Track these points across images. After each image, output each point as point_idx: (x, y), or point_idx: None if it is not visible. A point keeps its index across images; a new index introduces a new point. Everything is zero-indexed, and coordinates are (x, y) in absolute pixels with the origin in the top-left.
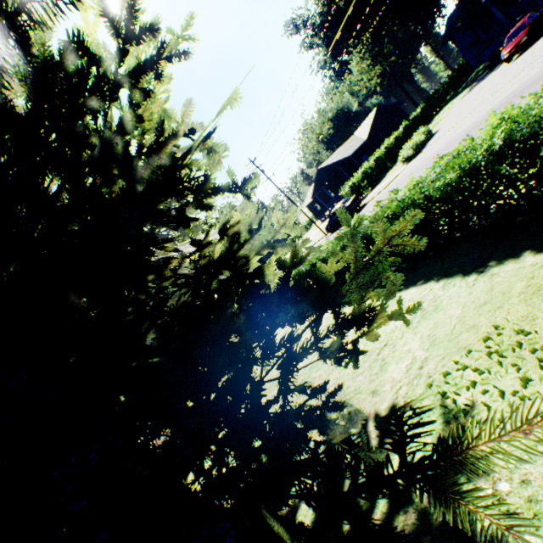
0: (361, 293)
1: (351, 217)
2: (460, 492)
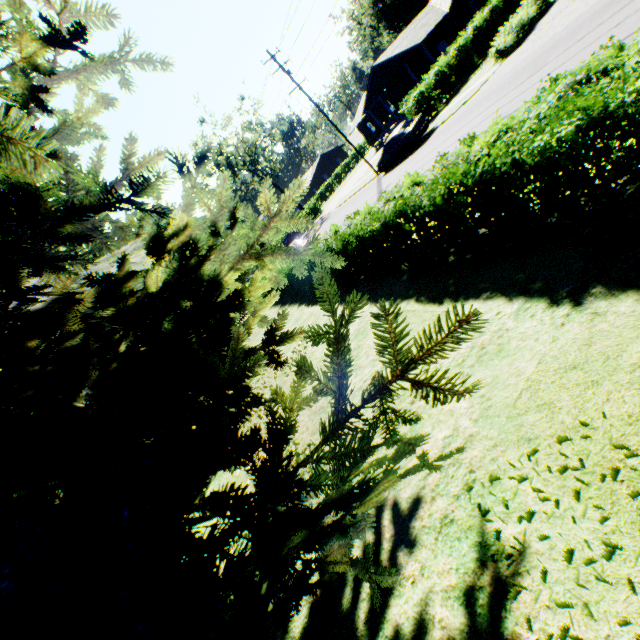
0: (341, 474)
1: (413, 150)
2: None
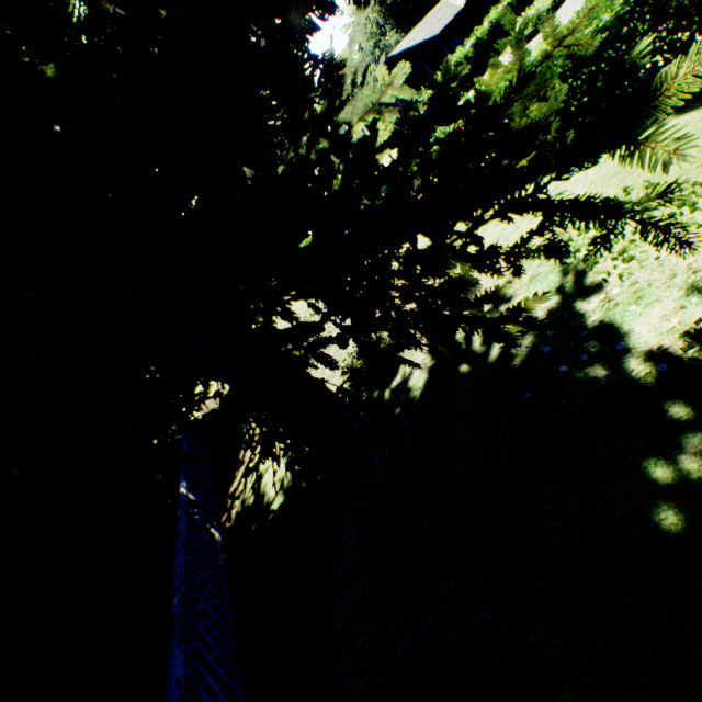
0: (524, 105)
1: None
2: (646, 137)
